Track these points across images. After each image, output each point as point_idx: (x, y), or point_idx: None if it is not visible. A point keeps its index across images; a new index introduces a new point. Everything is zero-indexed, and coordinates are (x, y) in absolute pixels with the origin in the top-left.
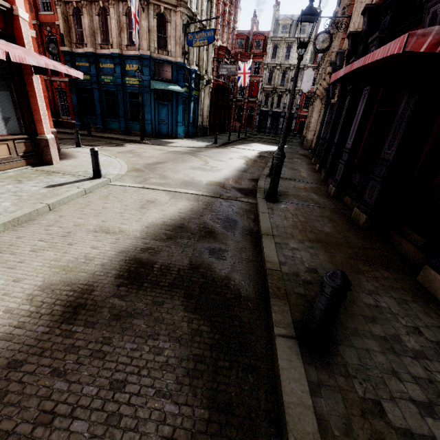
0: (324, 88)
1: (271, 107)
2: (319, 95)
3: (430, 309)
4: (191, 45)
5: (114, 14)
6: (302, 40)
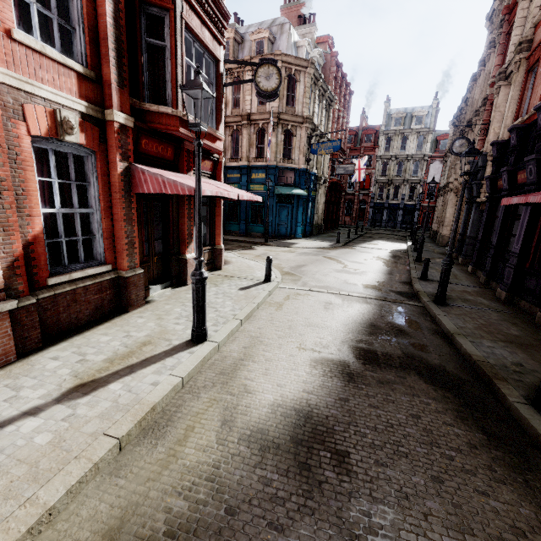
0: (459, 182)
1: (387, 199)
2: (453, 188)
3: None
4: (315, 153)
5: (246, 135)
6: (419, 130)
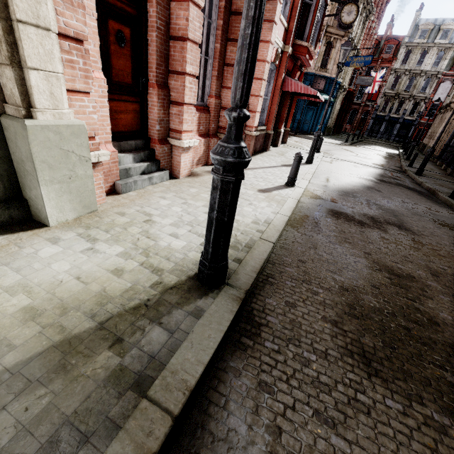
0: None
1: (389, 112)
2: (453, 108)
3: None
4: (348, 65)
5: None
6: (441, 46)
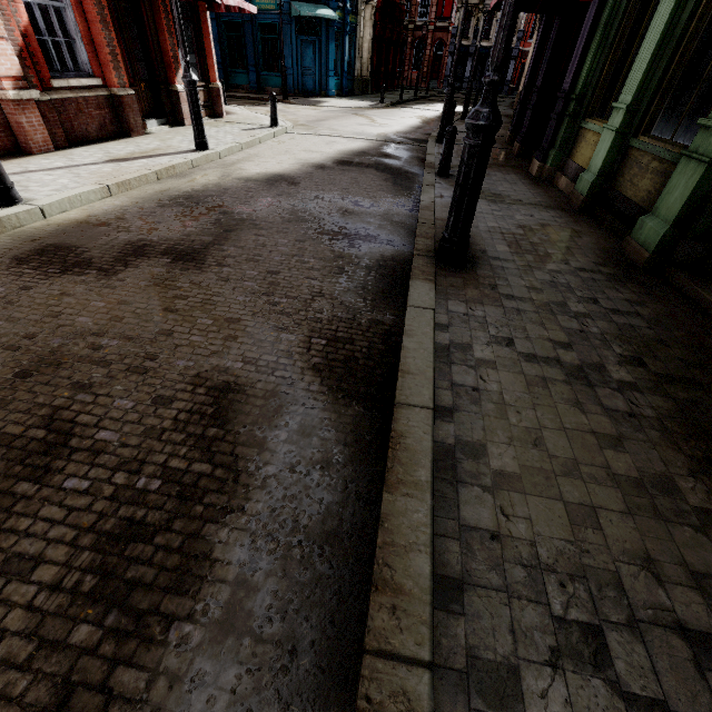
0: None
1: (475, 38)
2: None
3: (521, 176)
4: None
5: None
6: None
